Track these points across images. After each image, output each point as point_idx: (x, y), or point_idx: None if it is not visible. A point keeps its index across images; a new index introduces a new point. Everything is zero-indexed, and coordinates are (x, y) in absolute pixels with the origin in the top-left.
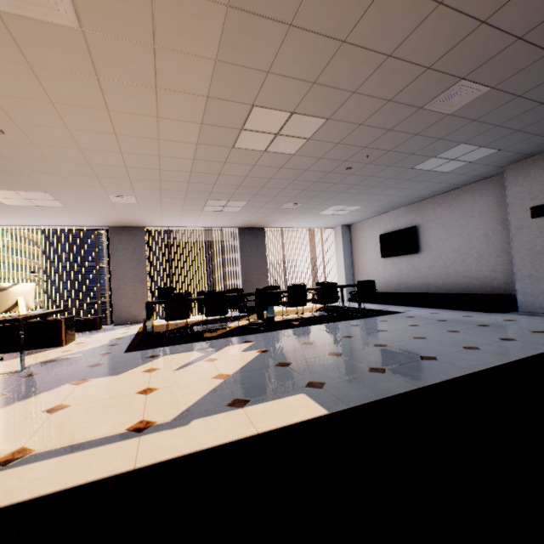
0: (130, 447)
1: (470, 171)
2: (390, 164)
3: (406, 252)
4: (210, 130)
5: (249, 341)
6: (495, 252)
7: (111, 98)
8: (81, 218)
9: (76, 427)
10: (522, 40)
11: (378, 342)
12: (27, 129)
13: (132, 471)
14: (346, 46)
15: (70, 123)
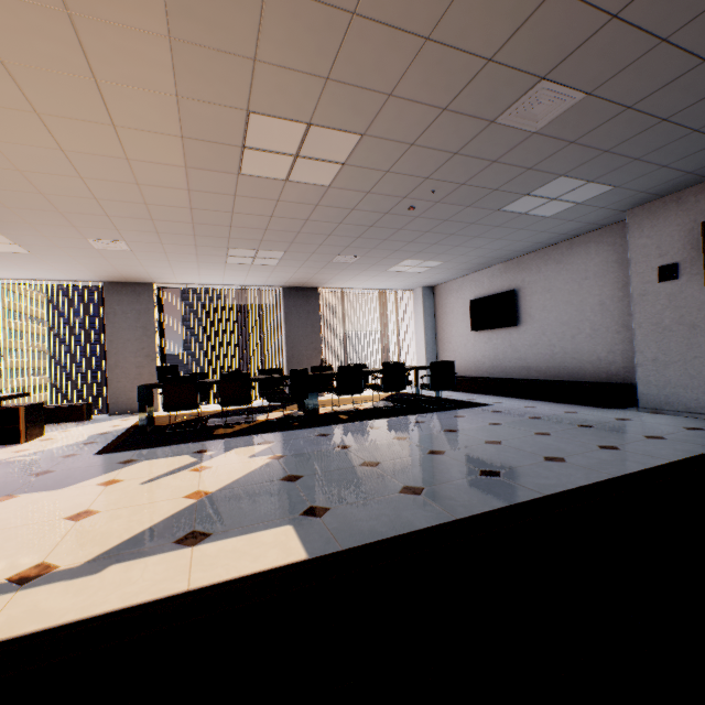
0: None
1: (581, 216)
2: (468, 203)
3: (502, 325)
4: (198, 147)
5: (268, 441)
6: (614, 327)
7: (34, 93)
8: (60, 269)
9: None
10: (619, 19)
11: (436, 447)
12: None
13: None
14: (359, 20)
15: None
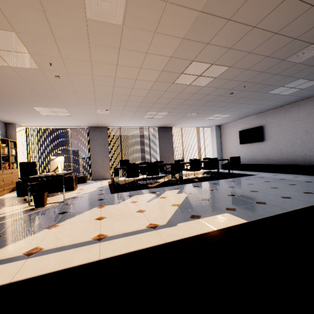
0: (155, 234)
1: (300, 94)
2: (255, 91)
3: (256, 141)
4: (165, 74)
5: (176, 188)
6: (312, 141)
7: (121, 59)
8: (76, 122)
9: (119, 226)
10: None
11: (251, 189)
12: (72, 75)
13: (166, 243)
14: (254, 29)
15: (94, 72)
